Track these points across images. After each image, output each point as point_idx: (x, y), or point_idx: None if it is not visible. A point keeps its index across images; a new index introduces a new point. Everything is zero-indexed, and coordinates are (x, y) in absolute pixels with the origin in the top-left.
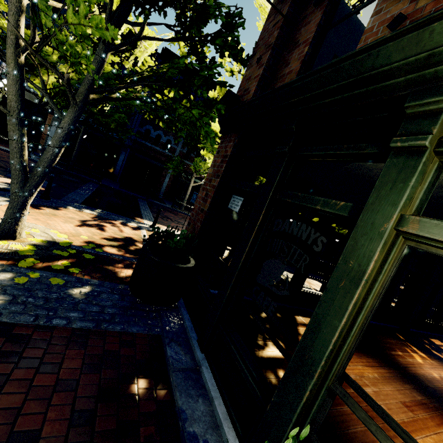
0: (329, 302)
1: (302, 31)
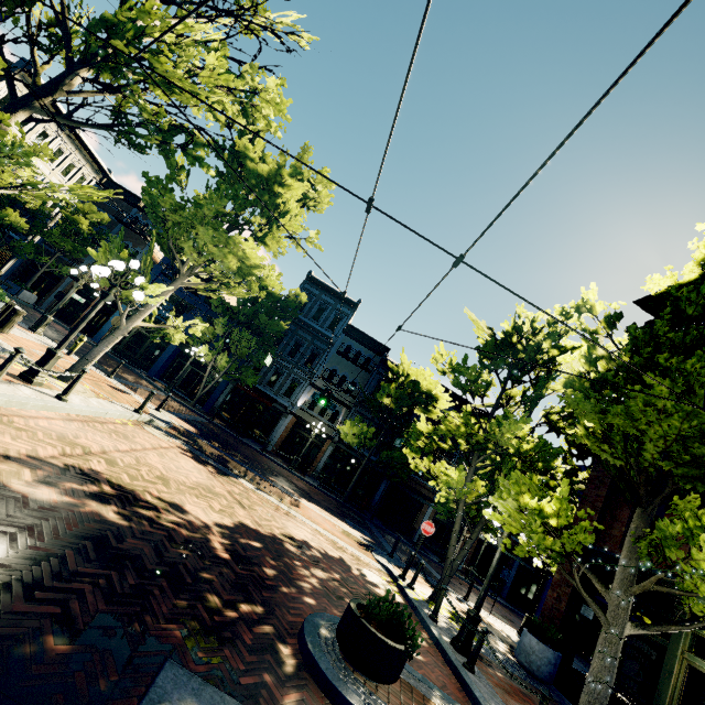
0: (662, 683)
1: (618, 511)
